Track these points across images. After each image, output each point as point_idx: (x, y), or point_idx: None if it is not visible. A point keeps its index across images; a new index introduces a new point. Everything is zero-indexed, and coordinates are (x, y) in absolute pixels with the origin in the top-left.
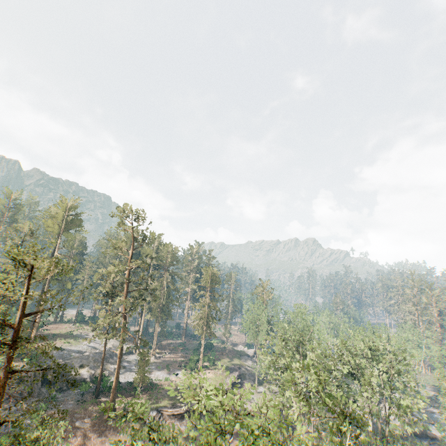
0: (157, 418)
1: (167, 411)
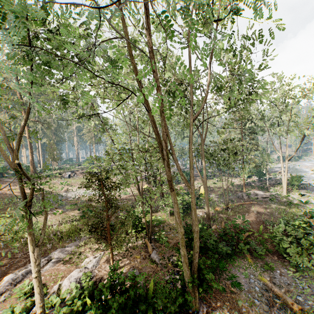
0: (72, 175)
1: (79, 171)
